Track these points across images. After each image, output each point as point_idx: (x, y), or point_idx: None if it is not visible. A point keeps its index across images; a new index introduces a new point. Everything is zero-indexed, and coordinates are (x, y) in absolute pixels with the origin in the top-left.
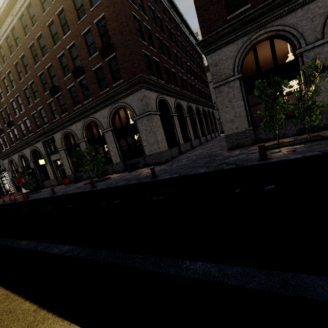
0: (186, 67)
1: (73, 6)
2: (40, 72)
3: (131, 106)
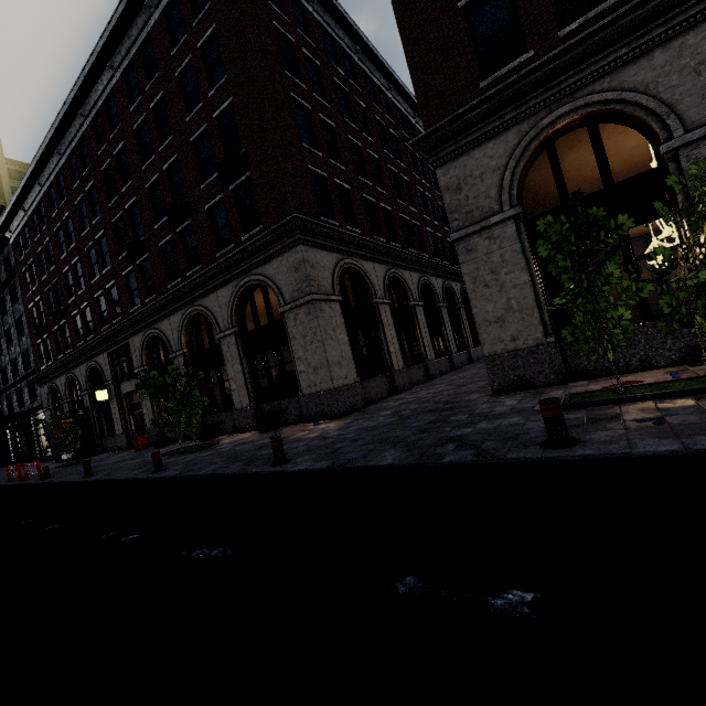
0: (423, 202)
1: (180, 91)
2: (117, 214)
3: (276, 282)
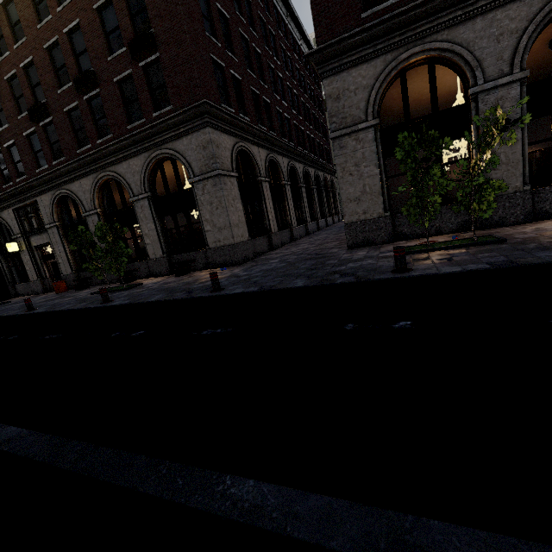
0: (291, 98)
1: None
2: (10, 72)
3: (186, 157)
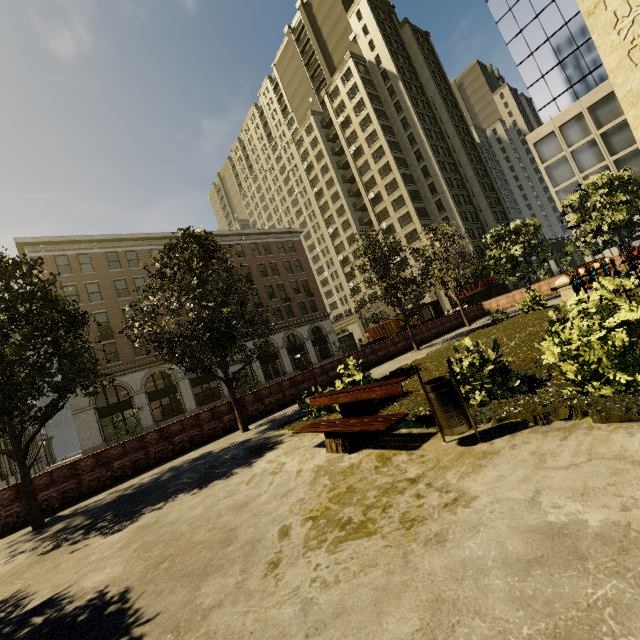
0: None
1: None
2: None
3: None
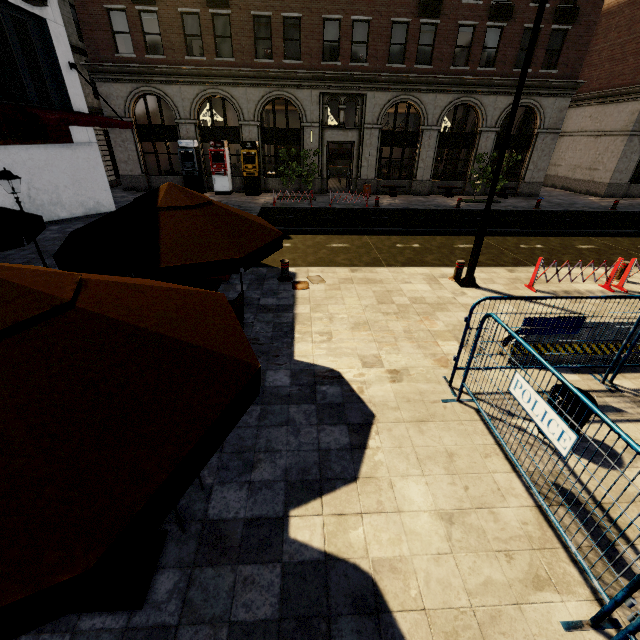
0: None
1: None
2: None
3: (545, 112)
